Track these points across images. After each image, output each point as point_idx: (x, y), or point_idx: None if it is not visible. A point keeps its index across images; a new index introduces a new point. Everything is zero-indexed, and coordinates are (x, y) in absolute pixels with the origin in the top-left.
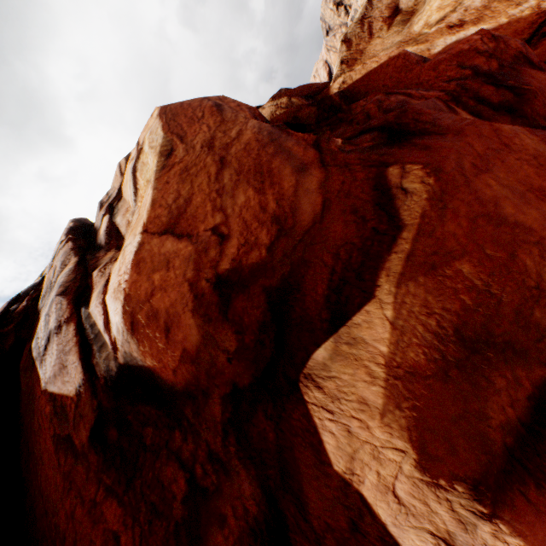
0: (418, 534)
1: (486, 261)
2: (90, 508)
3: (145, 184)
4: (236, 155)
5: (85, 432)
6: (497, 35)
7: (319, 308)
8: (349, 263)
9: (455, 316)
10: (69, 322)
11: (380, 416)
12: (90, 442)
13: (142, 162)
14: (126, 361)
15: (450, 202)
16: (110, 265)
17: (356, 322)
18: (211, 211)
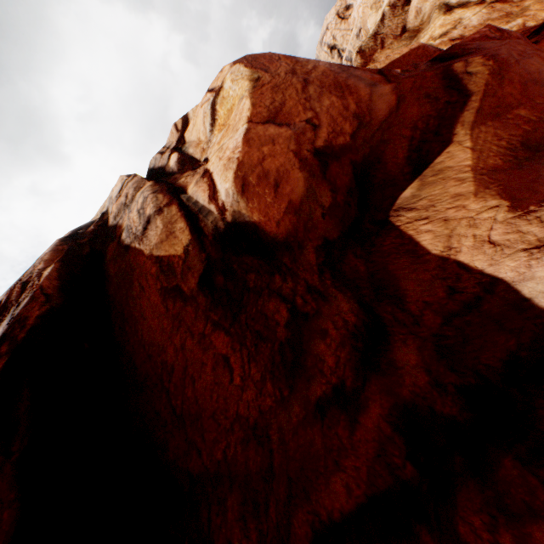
0: (512, 258)
1: (537, 107)
2: (200, 340)
3: (225, 113)
4: (317, 78)
5: (194, 280)
6: (501, 29)
7: (401, 167)
8: (426, 129)
9: (519, 138)
10: (169, 206)
11: (474, 196)
12: (198, 287)
13: (221, 97)
14: (234, 219)
15: (506, 75)
16: (201, 167)
17: (438, 162)
18: (302, 110)
